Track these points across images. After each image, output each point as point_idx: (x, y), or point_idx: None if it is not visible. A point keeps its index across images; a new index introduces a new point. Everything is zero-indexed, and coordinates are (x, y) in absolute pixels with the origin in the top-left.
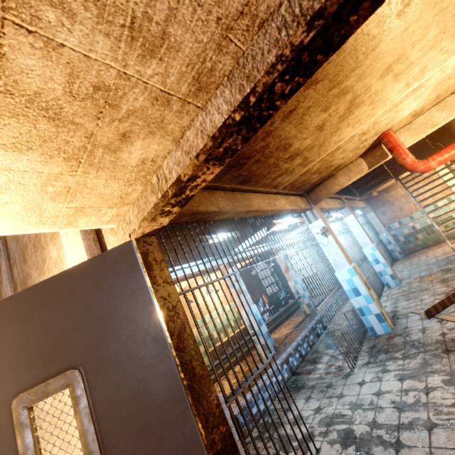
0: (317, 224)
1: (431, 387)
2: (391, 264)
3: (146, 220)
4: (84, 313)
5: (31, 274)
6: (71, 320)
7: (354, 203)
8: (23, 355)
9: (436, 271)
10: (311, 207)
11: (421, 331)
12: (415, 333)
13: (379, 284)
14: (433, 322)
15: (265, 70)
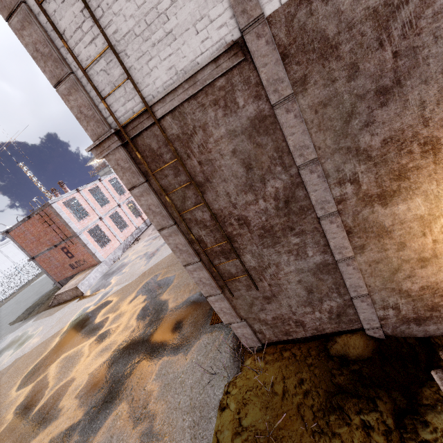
0: None
1: None
2: None
3: None
4: None
5: (419, 188)
6: None
7: None
8: None
9: None
10: None
11: None
12: None
13: None
14: None
15: None
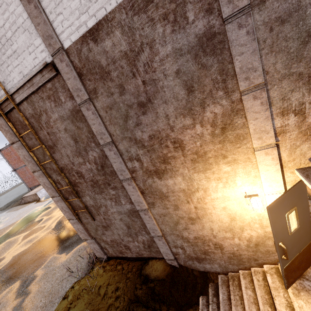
0: None
1: None
2: None
3: None
4: (296, 196)
5: (178, 170)
6: (294, 197)
7: None
8: (287, 206)
9: None
10: None
11: None
12: None
13: None
14: None
15: None
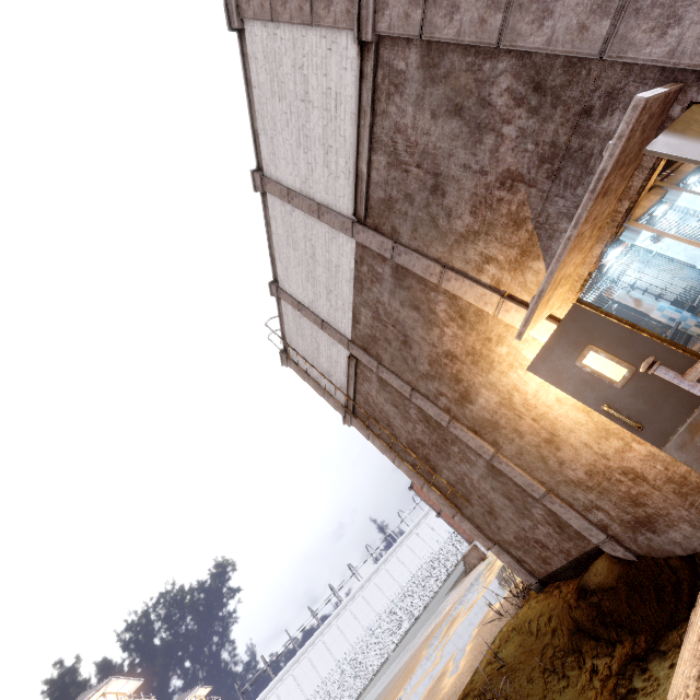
0: (643, 237)
1: None
2: None
3: (579, 292)
4: (577, 332)
5: (474, 383)
6: (574, 336)
7: (679, 174)
8: (566, 353)
9: None
10: (624, 227)
11: None
12: None
13: None
14: None
15: (608, 238)
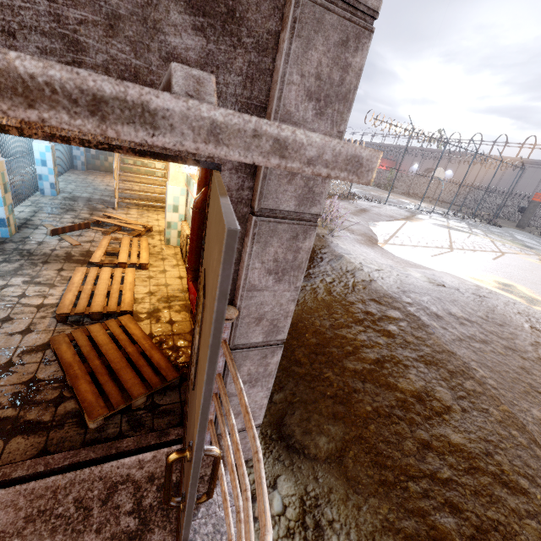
0: None
1: (10, 285)
2: (66, 170)
3: None
4: None
5: None
6: None
7: None
8: None
9: (97, 198)
10: None
11: (38, 244)
12: (32, 244)
13: (34, 187)
14: (55, 239)
15: None
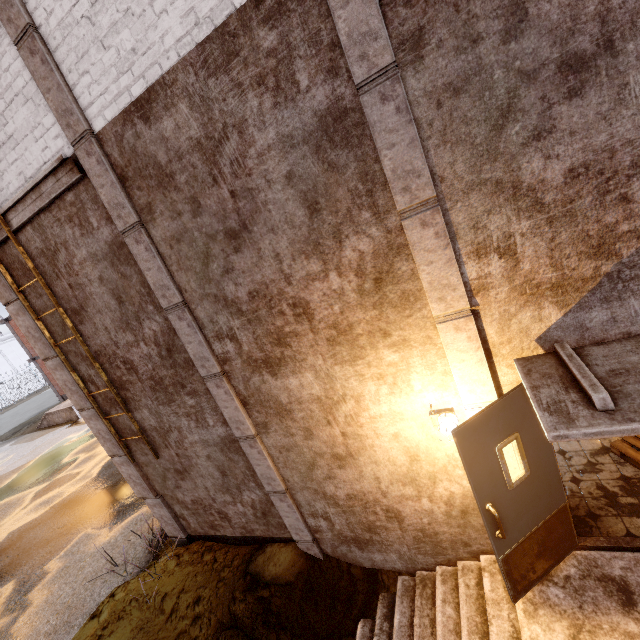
0: None
1: None
2: None
3: None
4: (517, 411)
5: (305, 360)
6: (513, 414)
7: None
8: (497, 431)
9: None
10: None
11: None
12: None
13: None
14: None
15: None
